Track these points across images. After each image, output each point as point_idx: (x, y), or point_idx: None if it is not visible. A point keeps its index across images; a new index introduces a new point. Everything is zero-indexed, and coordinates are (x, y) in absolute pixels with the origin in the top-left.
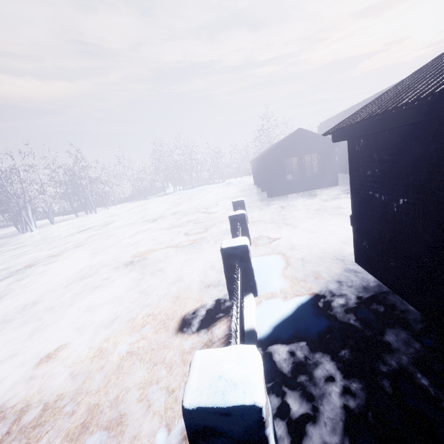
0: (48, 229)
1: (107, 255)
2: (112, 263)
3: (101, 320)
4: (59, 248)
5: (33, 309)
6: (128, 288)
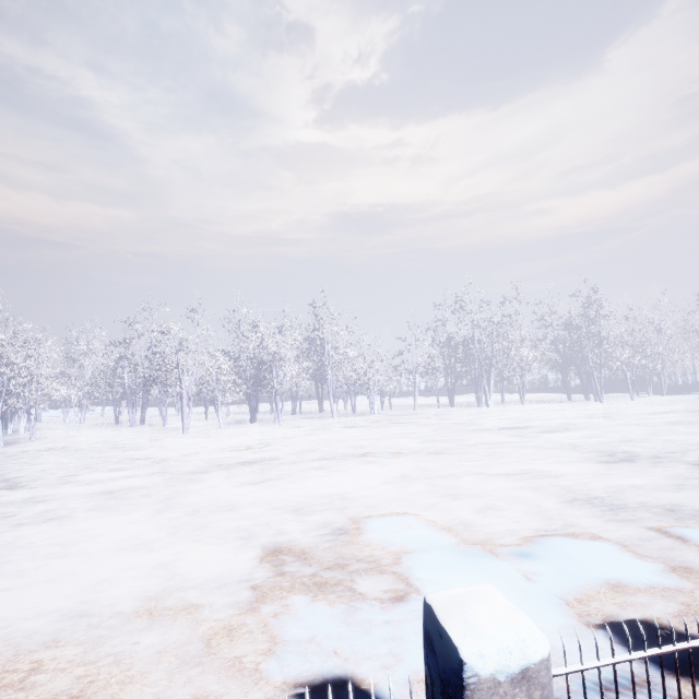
0: (503, 409)
1: (395, 491)
2: (353, 511)
3: (105, 597)
4: (430, 444)
5: (216, 515)
6: (218, 578)
